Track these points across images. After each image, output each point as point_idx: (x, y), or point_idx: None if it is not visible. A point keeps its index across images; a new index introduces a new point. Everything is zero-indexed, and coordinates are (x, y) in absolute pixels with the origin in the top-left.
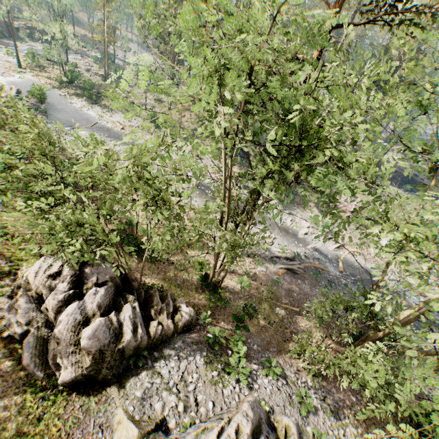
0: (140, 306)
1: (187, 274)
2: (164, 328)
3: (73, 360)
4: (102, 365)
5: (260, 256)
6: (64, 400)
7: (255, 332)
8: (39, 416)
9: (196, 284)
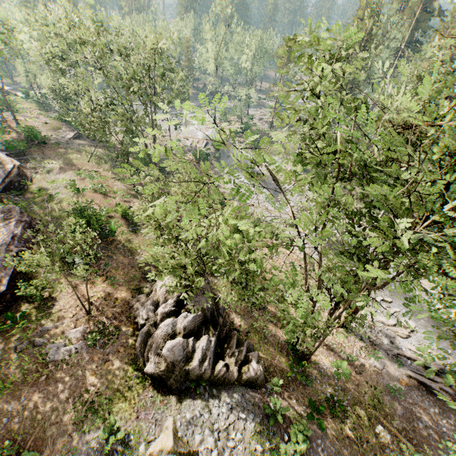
0: (219, 342)
1: (267, 331)
2: (229, 371)
3: (156, 359)
4: (171, 375)
5: (379, 346)
6: (145, 385)
7: (333, 436)
8: (129, 386)
9: (283, 344)
